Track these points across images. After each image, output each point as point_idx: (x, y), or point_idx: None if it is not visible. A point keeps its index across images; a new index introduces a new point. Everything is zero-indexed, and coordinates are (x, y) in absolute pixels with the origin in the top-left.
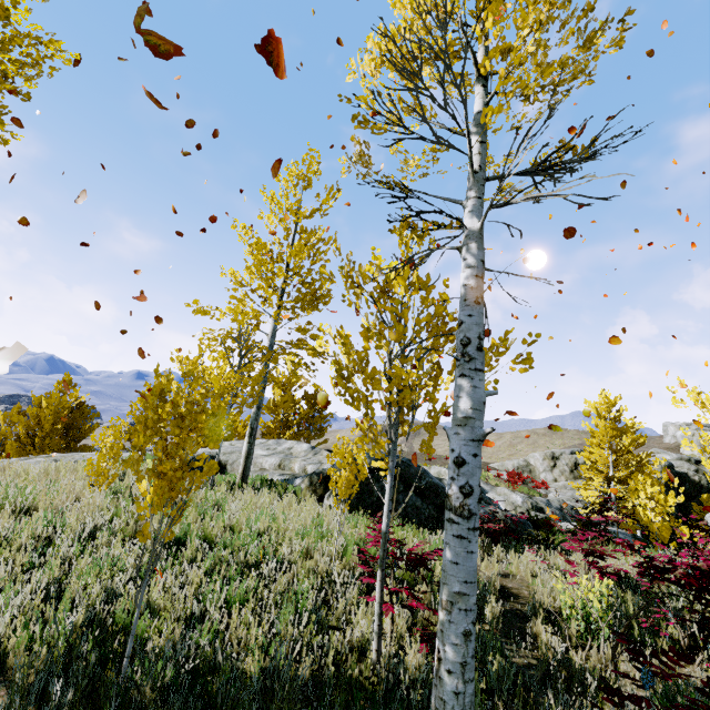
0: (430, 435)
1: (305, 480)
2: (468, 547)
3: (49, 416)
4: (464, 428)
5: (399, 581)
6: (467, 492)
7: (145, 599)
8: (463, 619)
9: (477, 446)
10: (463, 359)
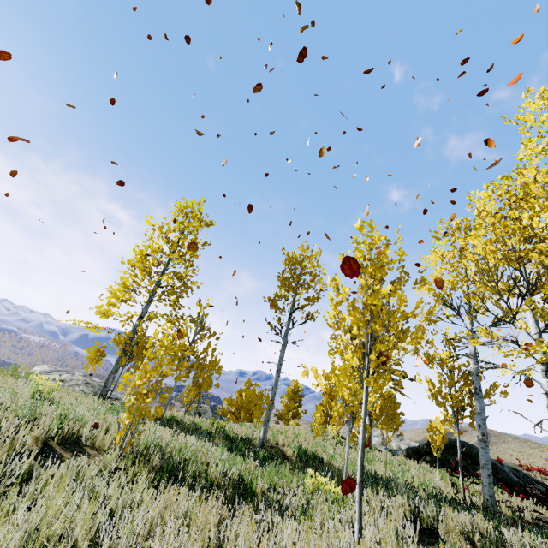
0: (472, 420)
1: (403, 452)
2: (485, 451)
3: (245, 402)
4: (479, 415)
5: (473, 494)
6: (483, 434)
7: (374, 469)
8: (487, 471)
9: (484, 421)
10: (475, 394)
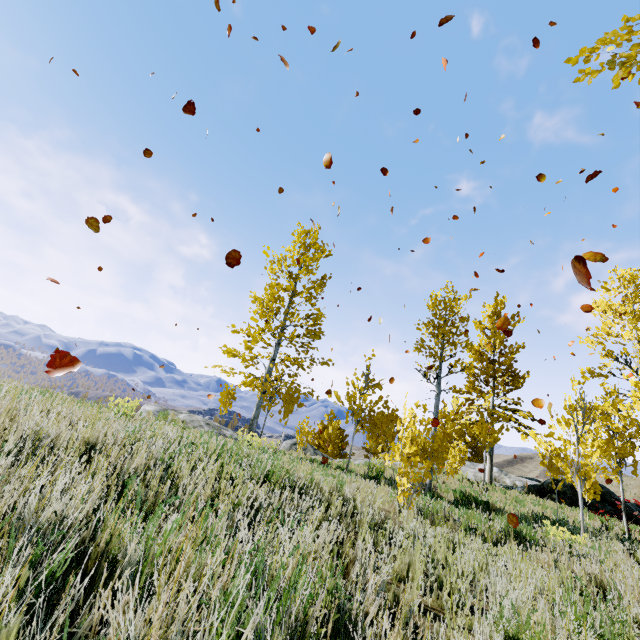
0: (635, 469)
1: (524, 489)
2: None
3: (332, 435)
4: None
5: (623, 532)
6: None
7: (536, 511)
8: None
9: None
10: None
